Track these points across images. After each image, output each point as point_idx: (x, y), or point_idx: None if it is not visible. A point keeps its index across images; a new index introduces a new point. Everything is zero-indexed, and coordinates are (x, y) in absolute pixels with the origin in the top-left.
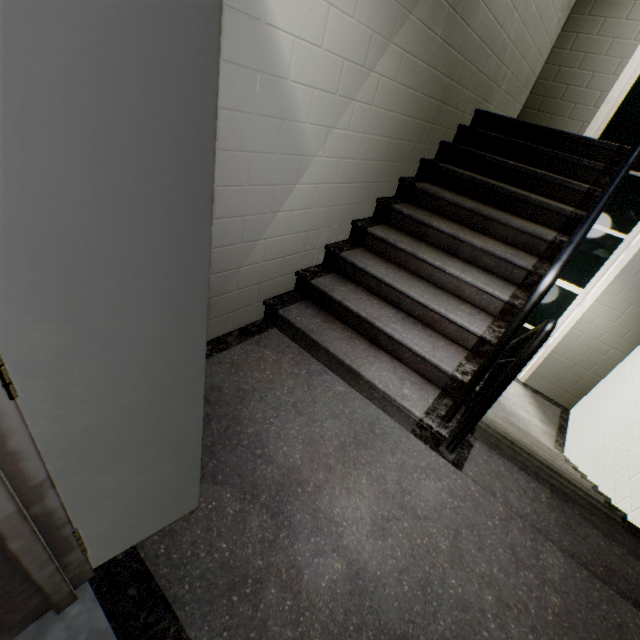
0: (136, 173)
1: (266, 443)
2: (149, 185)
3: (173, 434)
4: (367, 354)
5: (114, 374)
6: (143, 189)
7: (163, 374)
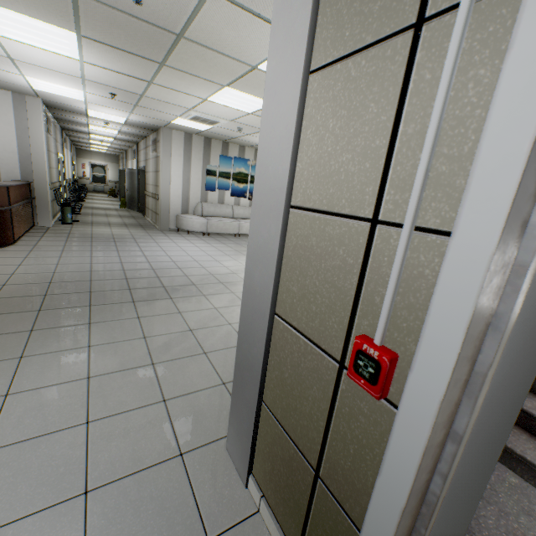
0: (534, 334)
1: (470, 528)
2: (535, 339)
3: (468, 500)
4: (533, 445)
5: (475, 445)
6: (532, 341)
7: (488, 449)
